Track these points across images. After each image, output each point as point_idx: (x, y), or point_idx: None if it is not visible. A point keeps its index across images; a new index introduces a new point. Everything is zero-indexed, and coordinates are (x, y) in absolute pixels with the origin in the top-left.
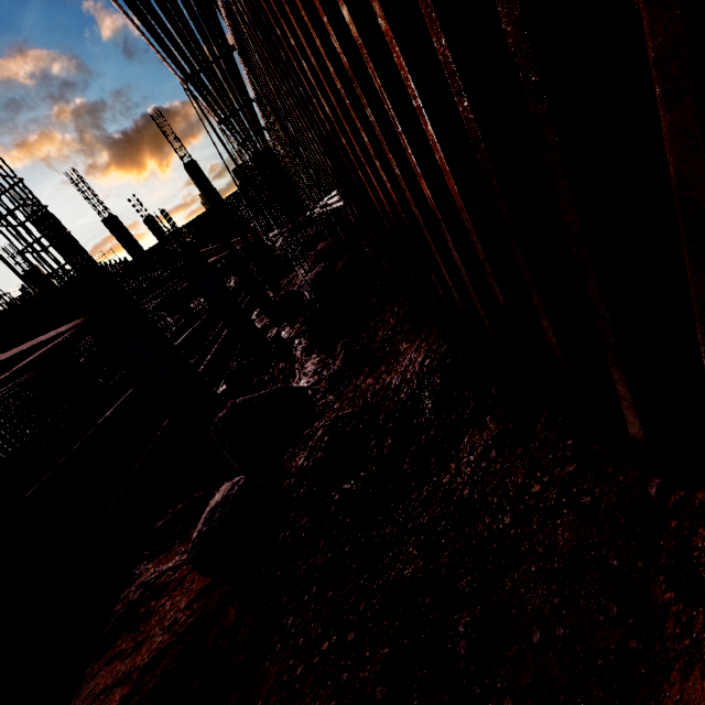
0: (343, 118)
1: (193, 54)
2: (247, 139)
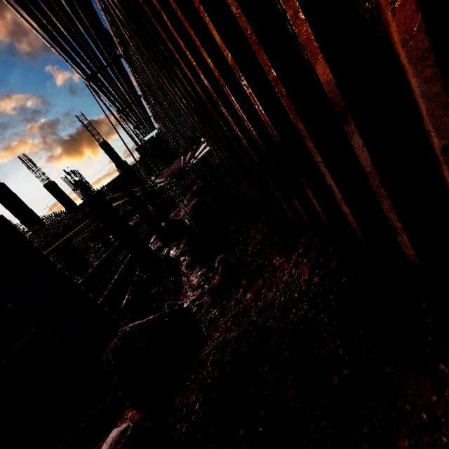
0: (203, 51)
1: (90, 59)
2: (140, 124)
